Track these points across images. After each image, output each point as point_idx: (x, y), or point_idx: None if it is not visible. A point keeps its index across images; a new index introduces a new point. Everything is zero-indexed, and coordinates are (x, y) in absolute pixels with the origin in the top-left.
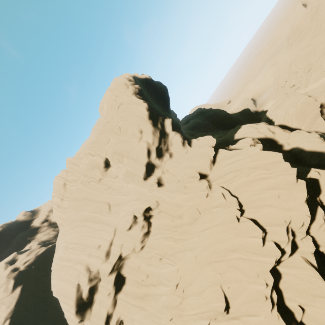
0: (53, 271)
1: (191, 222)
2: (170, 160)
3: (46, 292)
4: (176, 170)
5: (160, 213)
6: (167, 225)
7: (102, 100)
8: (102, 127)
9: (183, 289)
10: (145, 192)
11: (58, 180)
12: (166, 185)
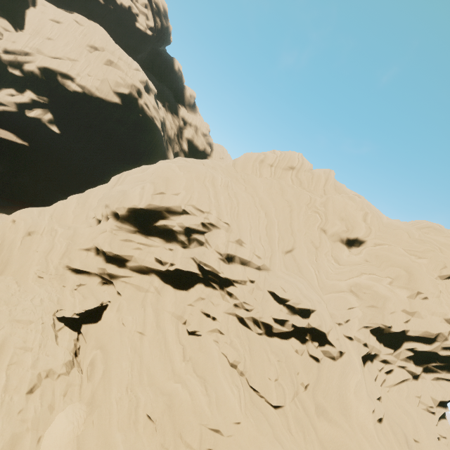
0: (193, 168)
1: (324, 444)
2: (409, 377)
3: (107, 133)
4: (393, 390)
5: (314, 362)
6: (297, 380)
7: (449, 230)
8: (422, 238)
9: (214, 448)
10: (351, 334)
11: (298, 158)
12: (367, 373)
